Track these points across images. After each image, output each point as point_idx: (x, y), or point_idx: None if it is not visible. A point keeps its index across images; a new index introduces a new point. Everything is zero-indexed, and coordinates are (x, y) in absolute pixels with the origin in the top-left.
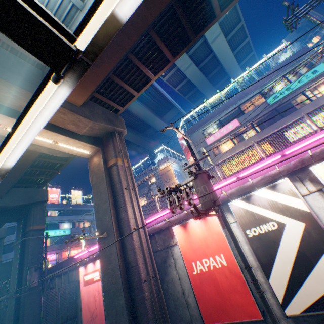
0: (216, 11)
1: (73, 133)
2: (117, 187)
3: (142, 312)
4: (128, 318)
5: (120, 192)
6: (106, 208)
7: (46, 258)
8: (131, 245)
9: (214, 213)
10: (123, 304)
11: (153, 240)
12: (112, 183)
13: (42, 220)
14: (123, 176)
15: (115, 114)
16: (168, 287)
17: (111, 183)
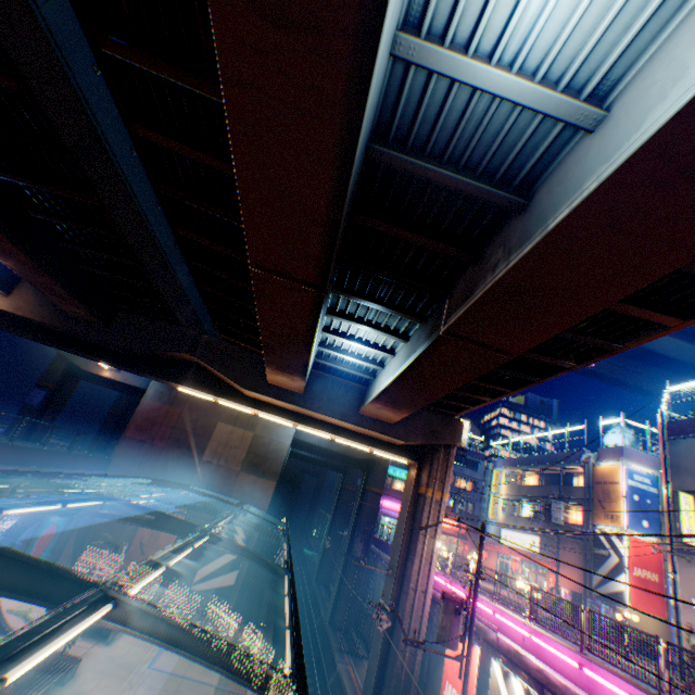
0: (562, 365)
1: (387, 444)
2: (415, 526)
3: (388, 672)
4: (378, 665)
5: (415, 534)
6: (399, 543)
7: (373, 533)
8: (403, 603)
9: (478, 651)
10: (379, 650)
11: None
12: (414, 516)
13: (381, 482)
14: (426, 515)
15: (447, 416)
16: (435, 679)
17: (414, 514)
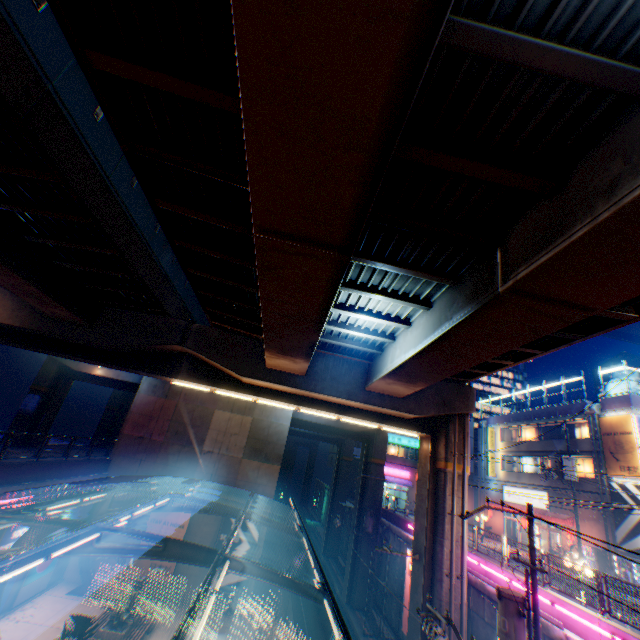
0: (620, 317)
1: (397, 419)
2: (438, 505)
3: None
4: None
5: (439, 514)
6: (422, 524)
7: (381, 506)
8: (438, 592)
9: None
10: None
11: (480, 598)
12: (434, 493)
13: (382, 453)
14: (449, 492)
15: (457, 383)
16: None
17: (434, 492)
